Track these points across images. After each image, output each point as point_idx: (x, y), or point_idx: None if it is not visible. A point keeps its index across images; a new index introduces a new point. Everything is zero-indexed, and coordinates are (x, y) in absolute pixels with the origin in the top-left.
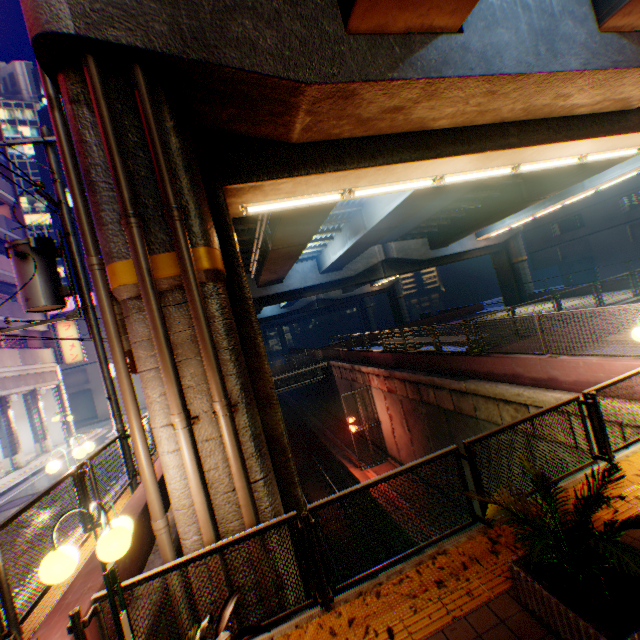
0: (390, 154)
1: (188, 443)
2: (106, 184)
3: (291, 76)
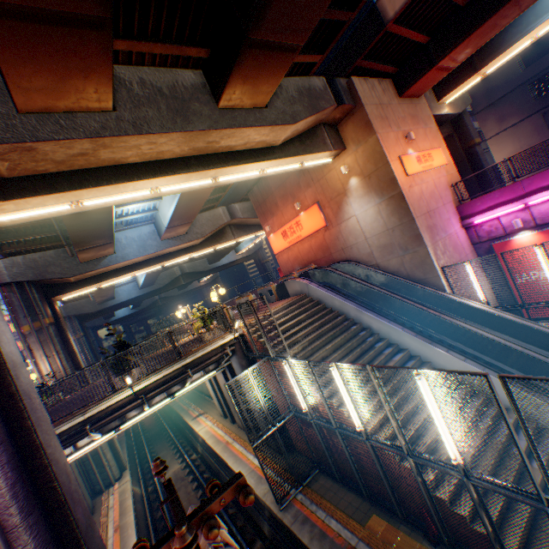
0: (108, 277)
1: (48, 361)
2: (20, 309)
3: (67, 277)
